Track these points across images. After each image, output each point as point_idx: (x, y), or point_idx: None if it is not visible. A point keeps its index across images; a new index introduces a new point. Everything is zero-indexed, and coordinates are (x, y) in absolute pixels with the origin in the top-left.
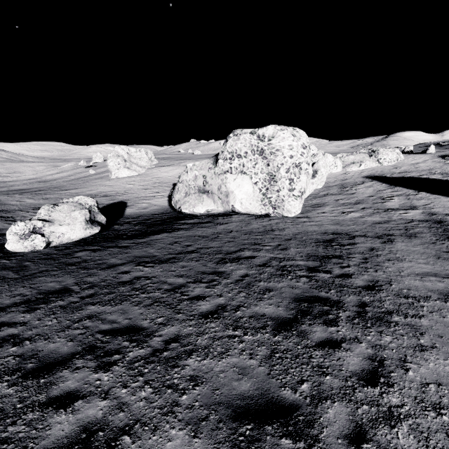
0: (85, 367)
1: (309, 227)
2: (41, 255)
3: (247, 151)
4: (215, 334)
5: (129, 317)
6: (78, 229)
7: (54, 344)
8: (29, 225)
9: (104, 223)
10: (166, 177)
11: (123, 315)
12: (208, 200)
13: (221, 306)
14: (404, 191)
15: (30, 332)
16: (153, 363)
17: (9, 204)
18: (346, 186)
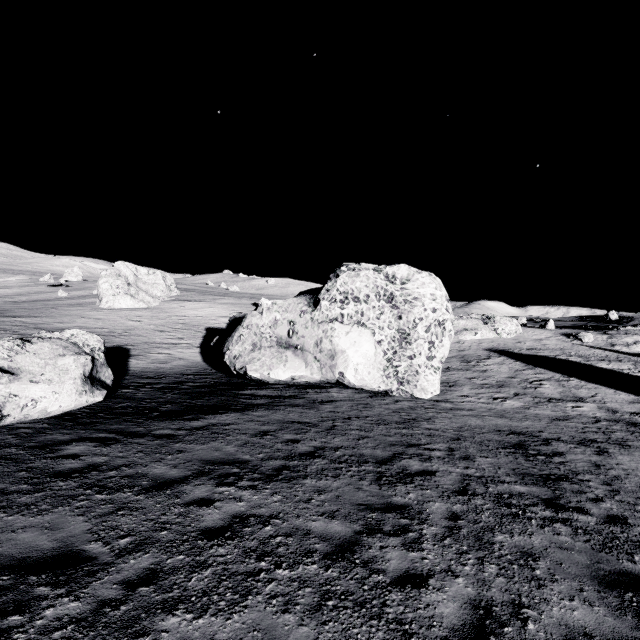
0: None
1: (468, 419)
2: None
3: (369, 293)
4: None
5: None
6: (66, 393)
7: None
8: None
9: (108, 383)
10: (195, 317)
11: None
12: (296, 361)
13: (481, 607)
14: (549, 374)
15: None
16: None
17: None
18: (469, 360)
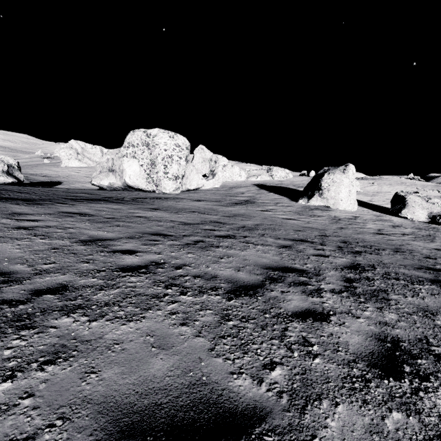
0: None
1: (167, 195)
2: None
3: (138, 143)
4: (31, 196)
5: None
6: None
7: None
8: None
9: (21, 180)
10: None
11: None
12: (112, 176)
13: (48, 195)
14: (263, 191)
15: None
16: None
17: None
18: (234, 187)
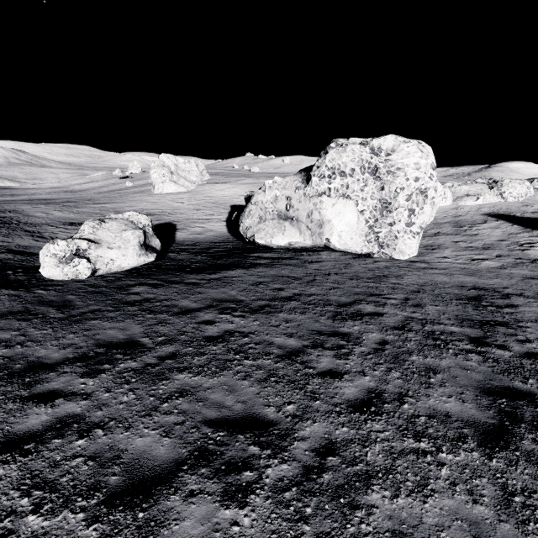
0: (204, 493)
1: (436, 276)
2: (86, 286)
3: (354, 167)
4: (389, 444)
5: (241, 399)
6: (130, 255)
7: (142, 440)
8: (72, 245)
9: (158, 249)
10: (222, 197)
11: (231, 394)
12: (292, 230)
13: (374, 393)
14: None
15: (100, 413)
16: (314, 494)
17: (33, 216)
18: (462, 225)
